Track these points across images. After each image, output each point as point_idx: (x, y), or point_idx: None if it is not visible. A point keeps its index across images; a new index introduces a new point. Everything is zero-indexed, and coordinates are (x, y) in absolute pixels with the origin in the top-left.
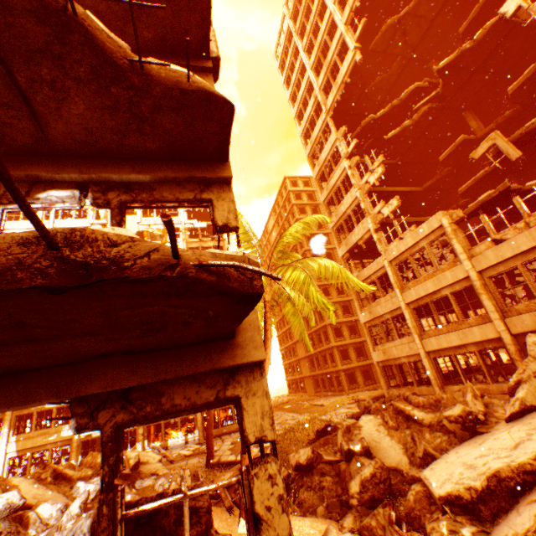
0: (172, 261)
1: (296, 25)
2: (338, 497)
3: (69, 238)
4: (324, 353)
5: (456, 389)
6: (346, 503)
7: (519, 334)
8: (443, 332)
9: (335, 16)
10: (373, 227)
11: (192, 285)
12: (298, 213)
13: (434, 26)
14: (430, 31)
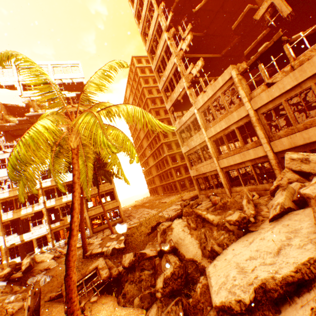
0: None
1: None
2: (149, 291)
3: None
4: (167, 172)
5: (238, 189)
6: (154, 294)
7: (279, 152)
8: (231, 154)
9: None
10: (186, 85)
11: None
12: (144, 84)
13: None
14: None
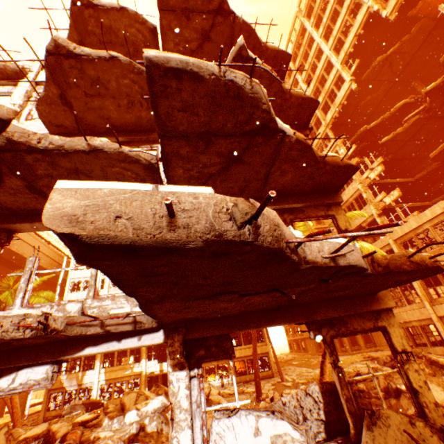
0: (430, 260)
1: (296, 64)
2: None
3: (406, 254)
4: None
5: None
6: None
7: None
8: None
9: (331, 58)
10: (375, 212)
11: (431, 269)
12: None
13: (415, 57)
14: (412, 61)
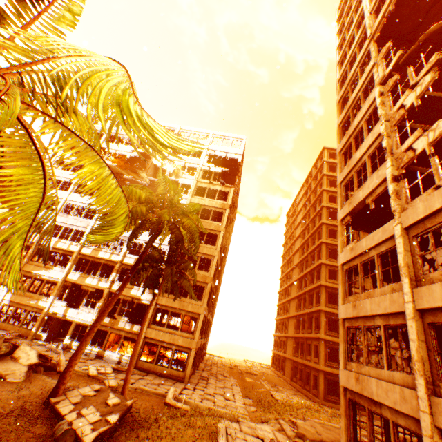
0: None
1: None
2: None
3: None
4: (310, 342)
5: None
6: None
7: None
8: None
9: None
10: (391, 172)
11: None
12: (326, 185)
13: None
14: None
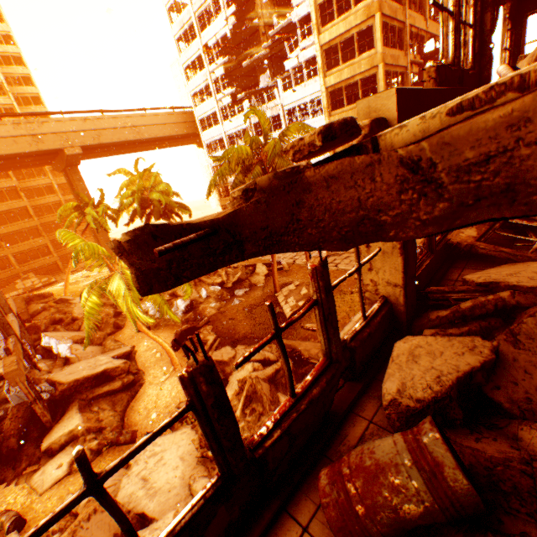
0: None
1: None
2: None
3: None
4: None
5: None
6: None
7: None
8: None
9: None
10: None
11: None
12: None
13: None
14: None
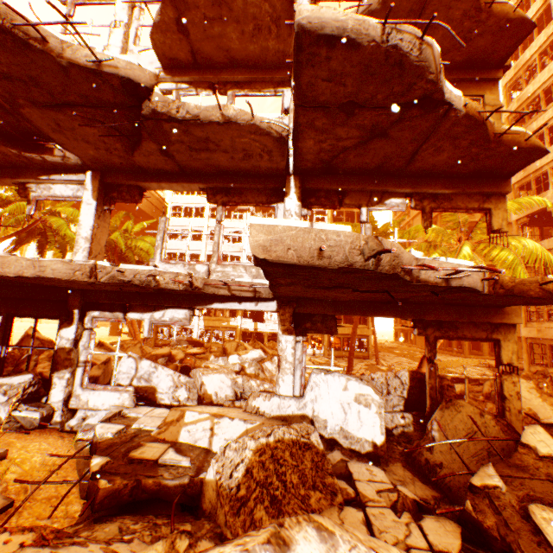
0: None
1: None
2: None
3: (541, 281)
4: None
5: None
6: None
7: None
8: None
9: None
10: None
11: None
12: None
13: None
14: None
